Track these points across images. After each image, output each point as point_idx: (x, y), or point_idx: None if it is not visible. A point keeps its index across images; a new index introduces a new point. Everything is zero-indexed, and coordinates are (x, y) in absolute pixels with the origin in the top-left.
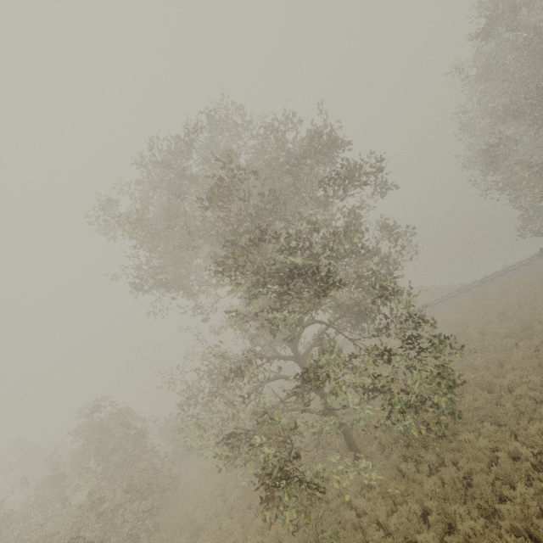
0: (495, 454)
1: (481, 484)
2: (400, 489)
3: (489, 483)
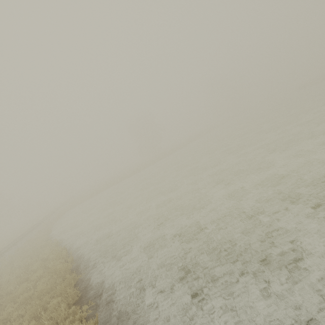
0: None
1: None
2: None
3: None
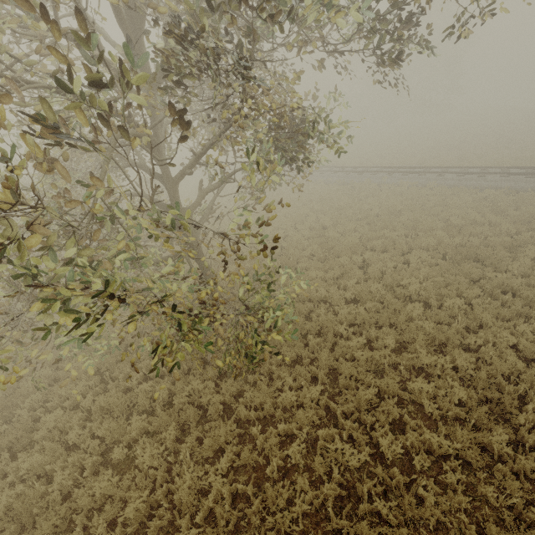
0: (285, 415)
1: (203, 438)
2: (188, 364)
3: (224, 438)
